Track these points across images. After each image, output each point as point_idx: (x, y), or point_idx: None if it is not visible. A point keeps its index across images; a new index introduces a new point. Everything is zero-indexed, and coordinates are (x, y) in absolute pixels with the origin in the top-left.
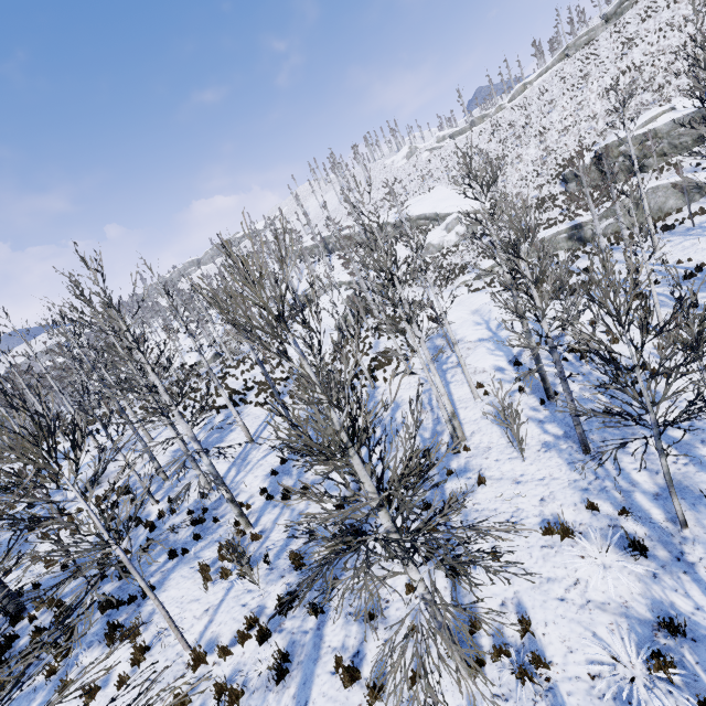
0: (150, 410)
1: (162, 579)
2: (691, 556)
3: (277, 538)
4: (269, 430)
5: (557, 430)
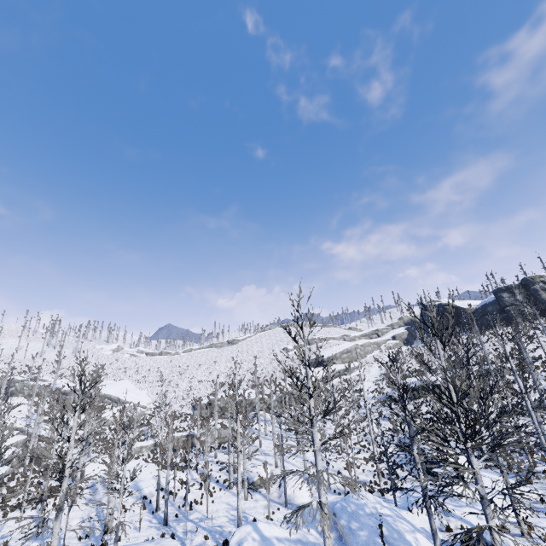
0: None
1: None
2: (186, 542)
3: None
4: None
5: (157, 521)
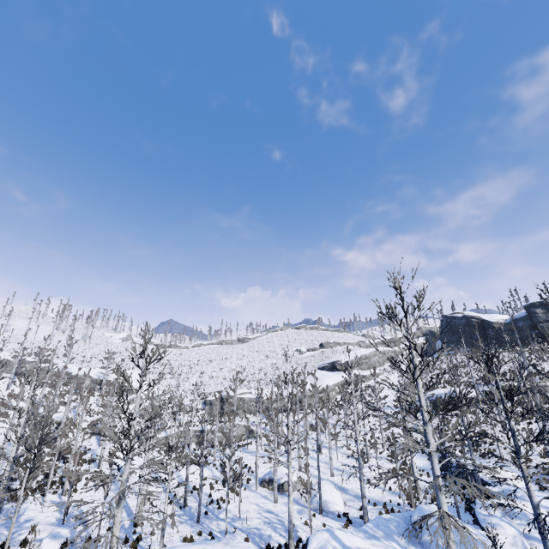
0: None
1: None
2: None
3: None
4: None
5: (187, 517)
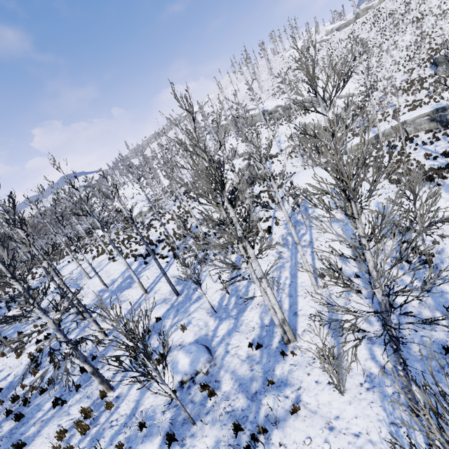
0: (100, 250)
1: (36, 432)
2: None
3: (122, 412)
4: (161, 283)
5: (386, 360)
